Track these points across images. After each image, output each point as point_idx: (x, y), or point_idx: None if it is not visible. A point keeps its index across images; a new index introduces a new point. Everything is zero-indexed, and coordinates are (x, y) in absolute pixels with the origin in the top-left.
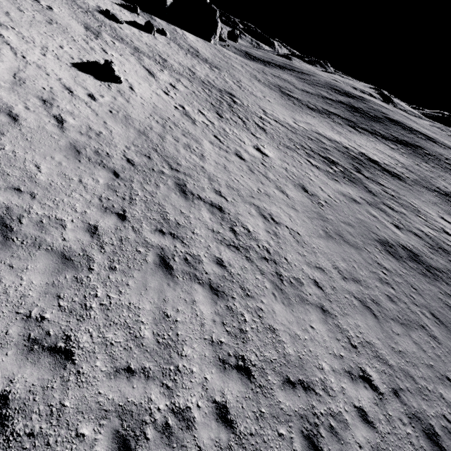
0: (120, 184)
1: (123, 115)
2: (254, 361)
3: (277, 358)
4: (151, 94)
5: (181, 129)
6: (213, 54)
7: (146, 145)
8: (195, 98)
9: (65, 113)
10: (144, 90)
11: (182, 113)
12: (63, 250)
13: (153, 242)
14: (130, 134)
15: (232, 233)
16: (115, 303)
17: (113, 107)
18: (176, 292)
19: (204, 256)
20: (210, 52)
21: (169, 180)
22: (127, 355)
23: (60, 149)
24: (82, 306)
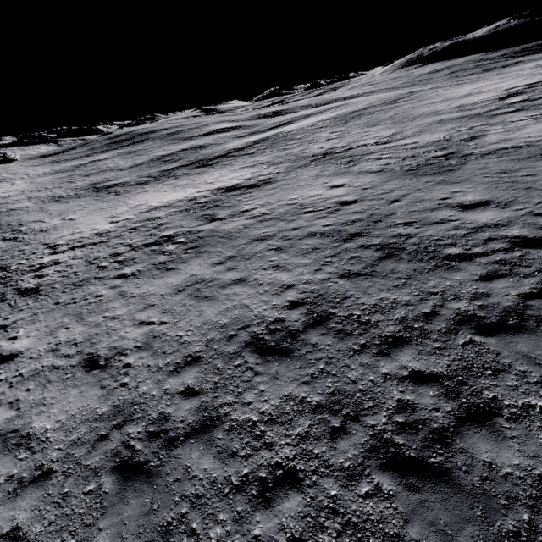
0: None
1: None
2: None
3: None
4: None
5: None
6: None
7: None
8: None
9: None
10: None
11: None
12: None
13: None
14: None
15: None
16: None
17: None
18: None
19: None
20: None
21: None
22: None
23: None
24: None
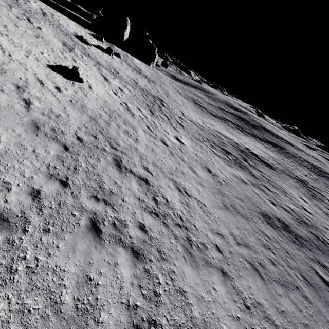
0: (68, 156)
1: (80, 104)
2: (165, 325)
3: (185, 321)
4: (104, 92)
5: (123, 119)
6: (151, 73)
7: (95, 128)
8: (136, 99)
9: (33, 98)
10: (99, 89)
11: (125, 108)
12: (2, 211)
13: (87, 206)
14: (83, 119)
15: (154, 202)
16: (42, 266)
17: (73, 98)
18: (101, 255)
19: (129, 221)
20: (149, 72)
21: (109, 156)
22: (43, 324)
23: (22, 124)
24: (7, 269)
